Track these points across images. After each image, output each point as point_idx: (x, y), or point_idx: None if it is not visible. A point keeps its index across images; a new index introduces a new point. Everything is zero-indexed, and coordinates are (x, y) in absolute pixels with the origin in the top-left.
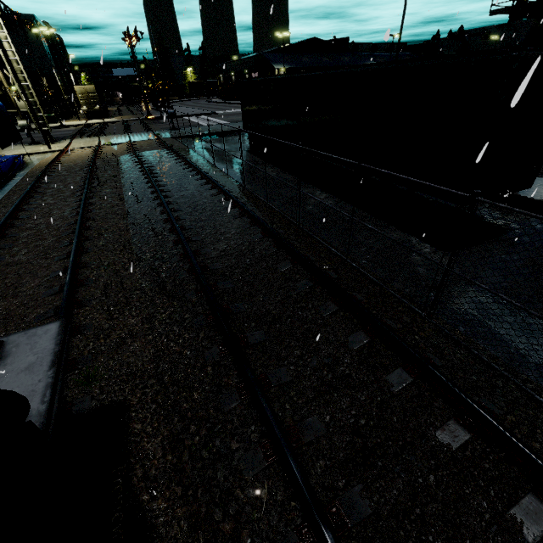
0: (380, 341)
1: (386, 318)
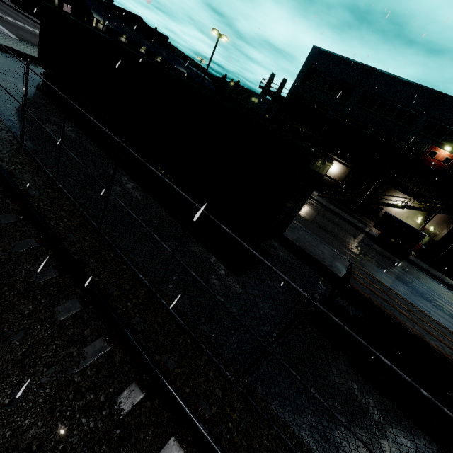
0: (195, 449)
1: (200, 399)
